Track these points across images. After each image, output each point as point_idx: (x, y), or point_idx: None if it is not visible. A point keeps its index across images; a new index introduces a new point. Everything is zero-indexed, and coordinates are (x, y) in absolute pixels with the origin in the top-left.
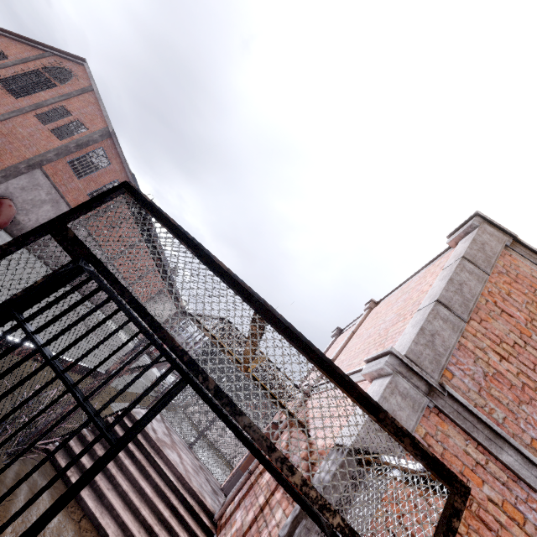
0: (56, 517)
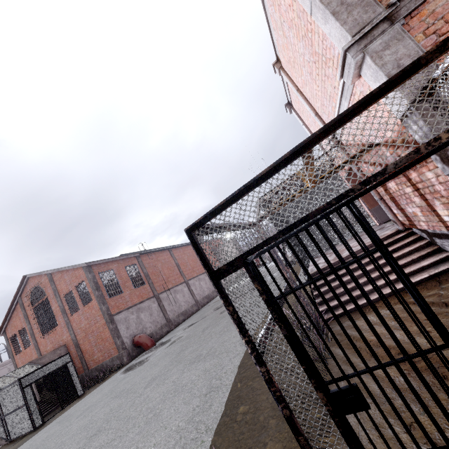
0: (370, 317)
